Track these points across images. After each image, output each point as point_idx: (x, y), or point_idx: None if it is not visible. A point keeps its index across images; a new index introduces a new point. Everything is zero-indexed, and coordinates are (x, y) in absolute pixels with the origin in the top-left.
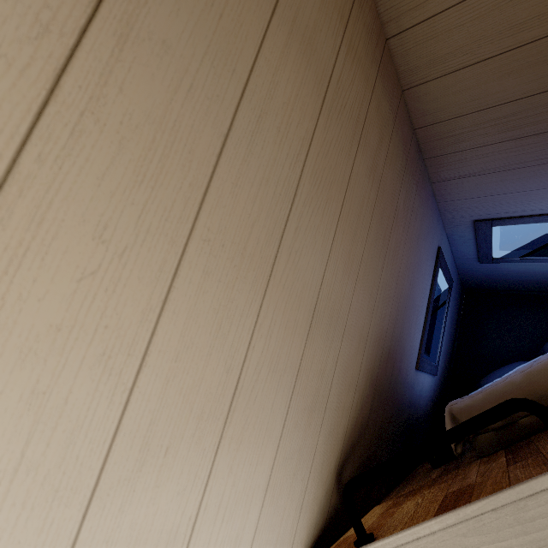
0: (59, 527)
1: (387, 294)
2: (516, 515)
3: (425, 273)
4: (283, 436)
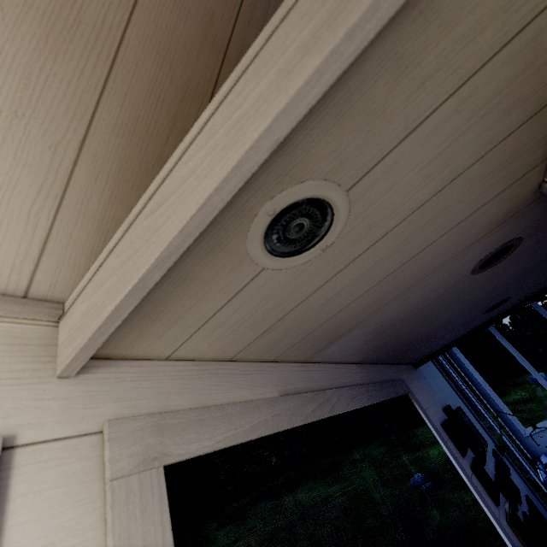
0: None
1: None
2: None
3: None
4: None
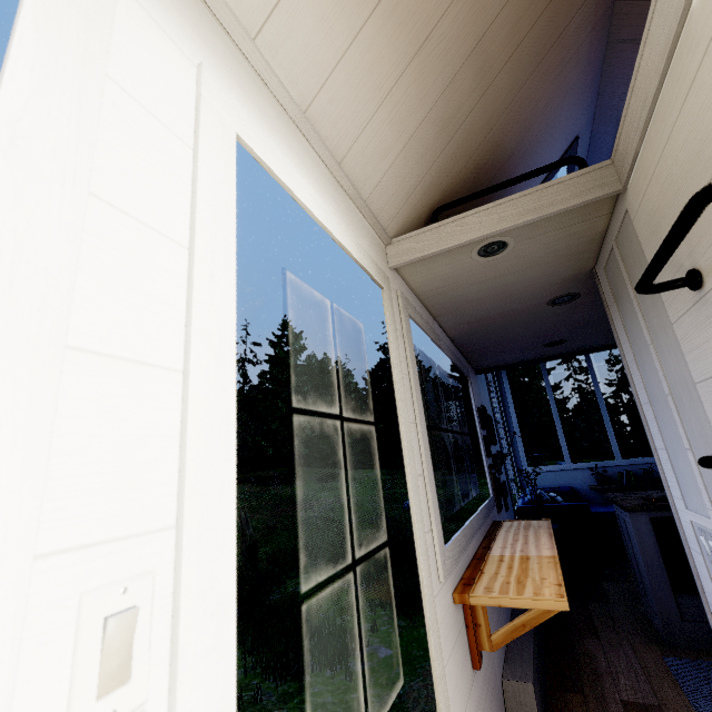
0: (369, 2)
1: (519, 113)
2: (539, 195)
3: (553, 146)
4: (427, 118)
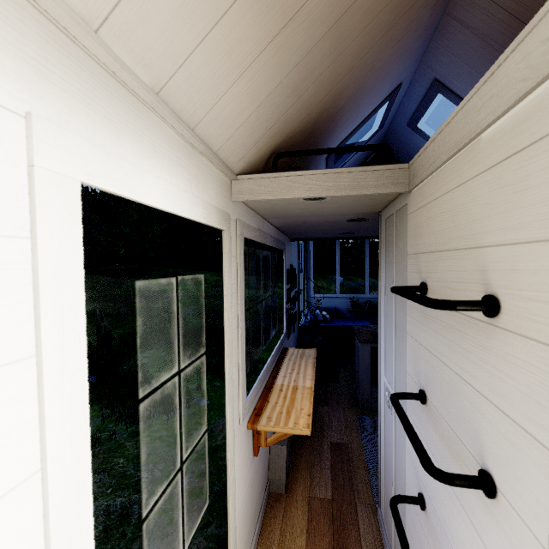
0: None
1: (361, 71)
2: (355, 176)
3: (381, 92)
4: (282, 83)
